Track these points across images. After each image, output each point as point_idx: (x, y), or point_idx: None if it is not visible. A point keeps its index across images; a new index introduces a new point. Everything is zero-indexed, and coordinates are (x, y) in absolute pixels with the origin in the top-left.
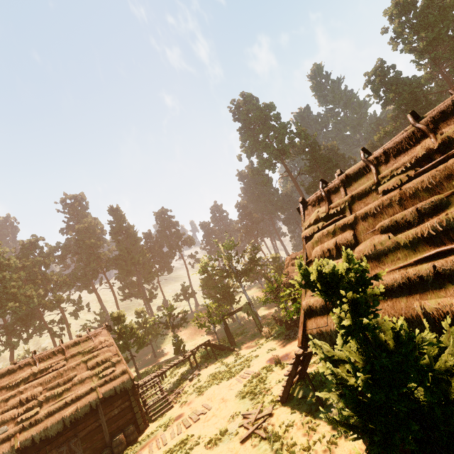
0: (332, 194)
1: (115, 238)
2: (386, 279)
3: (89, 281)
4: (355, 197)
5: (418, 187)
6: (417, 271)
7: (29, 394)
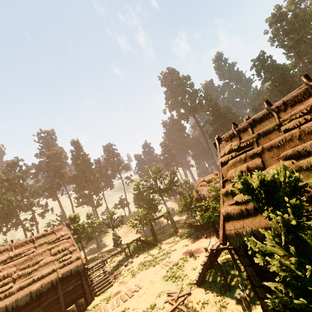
0: (241, 132)
1: (74, 162)
2: None
3: (54, 191)
4: (261, 134)
5: None
6: None
7: (5, 273)
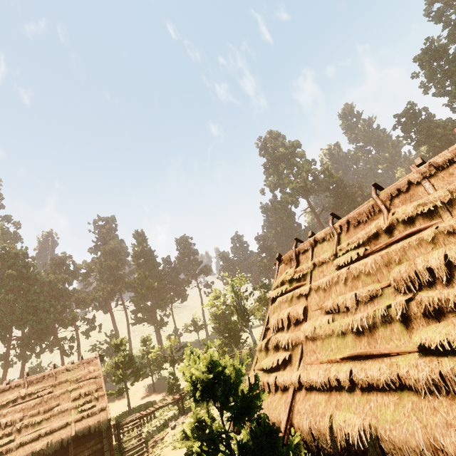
0: (302, 255)
1: (135, 261)
2: (313, 373)
3: (105, 301)
4: (317, 265)
5: (363, 270)
6: (337, 372)
7: (9, 419)
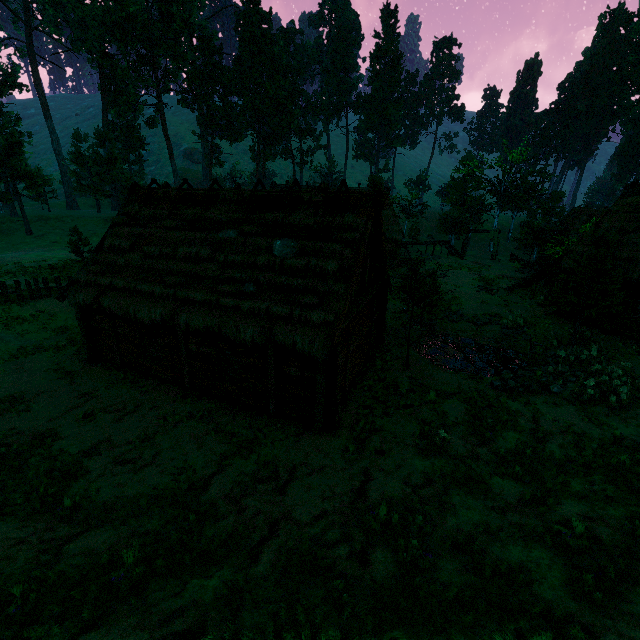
0: None
1: (375, 67)
2: (624, 253)
3: (333, 118)
4: None
5: None
6: (639, 255)
7: None
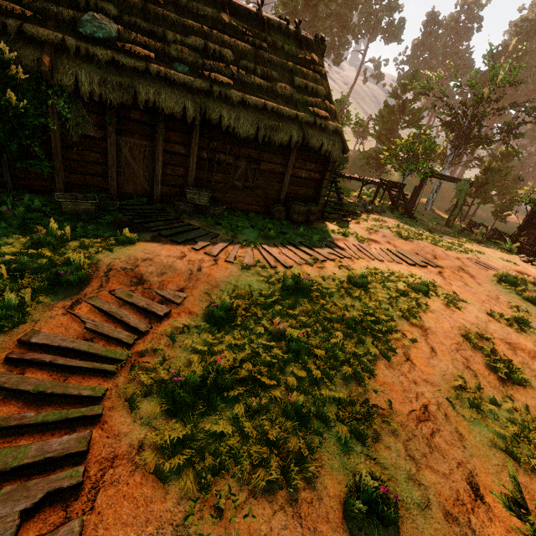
0: None
1: None
2: None
3: None
4: None
5: None
6: None
7: (217, 48)
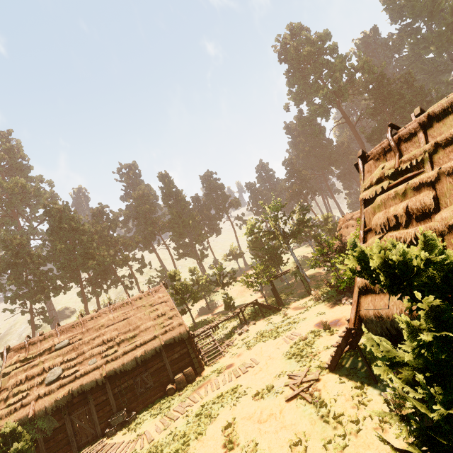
0: (405, 142)
1: (166, 203)
2: None
3: (149, 242)
4: (441, 145)
5: None
6: None
7: (109, 336)
